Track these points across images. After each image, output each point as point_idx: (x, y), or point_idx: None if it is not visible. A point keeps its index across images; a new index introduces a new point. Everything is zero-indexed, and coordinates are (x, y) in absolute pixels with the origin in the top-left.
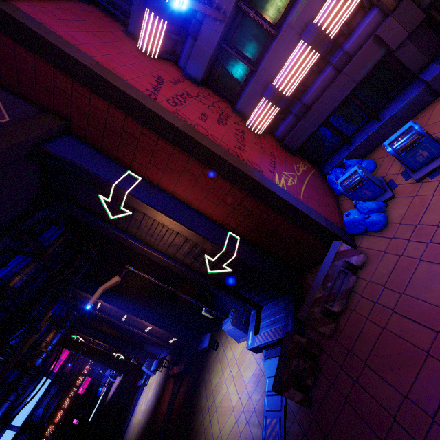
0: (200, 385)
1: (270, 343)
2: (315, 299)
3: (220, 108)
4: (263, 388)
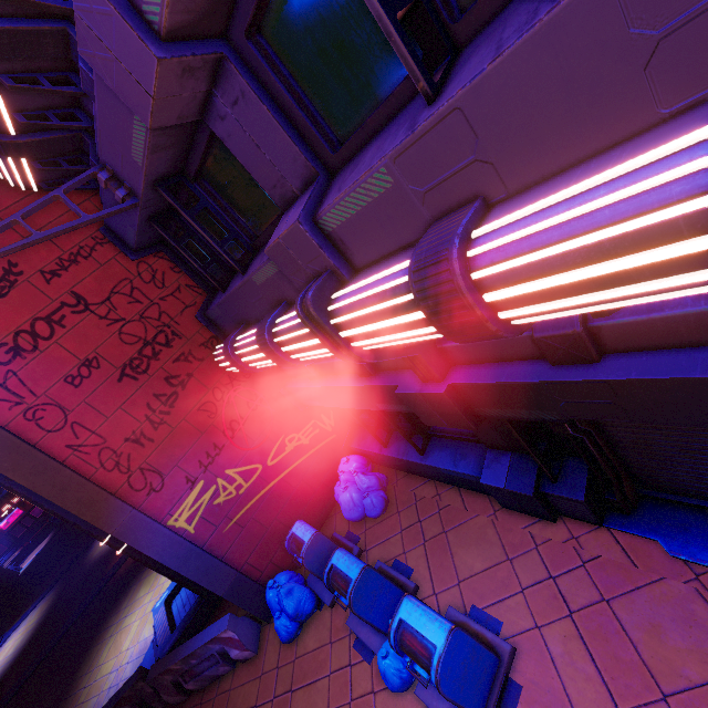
0: (138, 575)
1: (155, 638)
2: (168, 669)
3: (161, 318)
4: (135, 670)
